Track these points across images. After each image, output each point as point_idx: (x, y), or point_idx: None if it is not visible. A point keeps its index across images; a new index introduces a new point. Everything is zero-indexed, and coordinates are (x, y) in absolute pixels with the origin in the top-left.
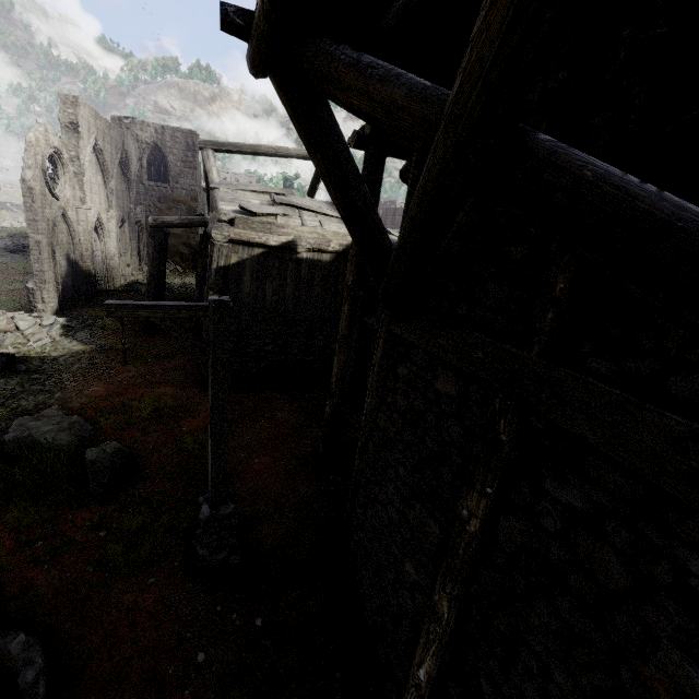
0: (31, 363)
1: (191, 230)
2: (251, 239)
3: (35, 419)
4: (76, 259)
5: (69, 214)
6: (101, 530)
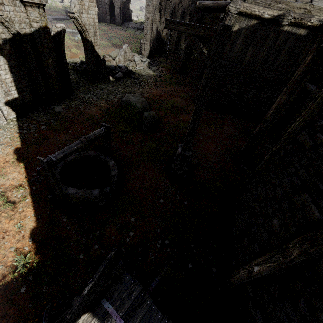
0: (135, 75)
1: (214, 21)
2: (253, 12)
3: (132, 96)
4: (160, 31)
5: (162, 3)
6: (142, 143)
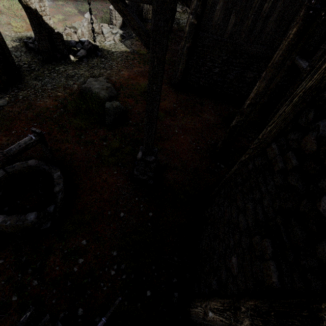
0: (103, 52)
1: None
2: None
3: (95, 81)
4: None
5: None
6: (104, 141)
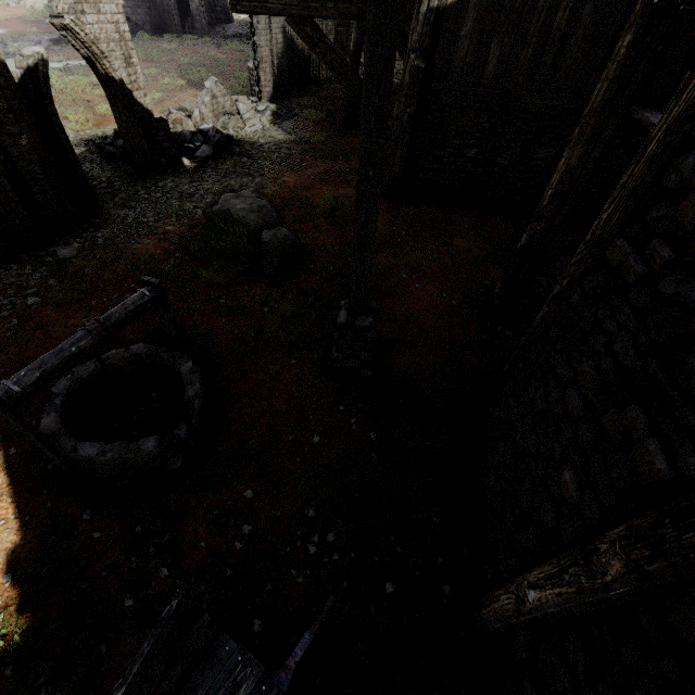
0: (243, 147)
1: None
2: None
3: (235, 198)
4: (292, 33)
5: None
6: (265, 306)
